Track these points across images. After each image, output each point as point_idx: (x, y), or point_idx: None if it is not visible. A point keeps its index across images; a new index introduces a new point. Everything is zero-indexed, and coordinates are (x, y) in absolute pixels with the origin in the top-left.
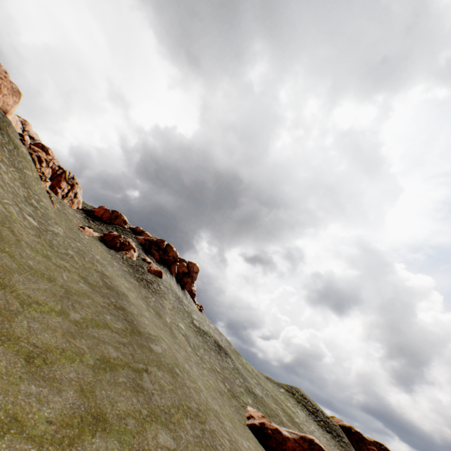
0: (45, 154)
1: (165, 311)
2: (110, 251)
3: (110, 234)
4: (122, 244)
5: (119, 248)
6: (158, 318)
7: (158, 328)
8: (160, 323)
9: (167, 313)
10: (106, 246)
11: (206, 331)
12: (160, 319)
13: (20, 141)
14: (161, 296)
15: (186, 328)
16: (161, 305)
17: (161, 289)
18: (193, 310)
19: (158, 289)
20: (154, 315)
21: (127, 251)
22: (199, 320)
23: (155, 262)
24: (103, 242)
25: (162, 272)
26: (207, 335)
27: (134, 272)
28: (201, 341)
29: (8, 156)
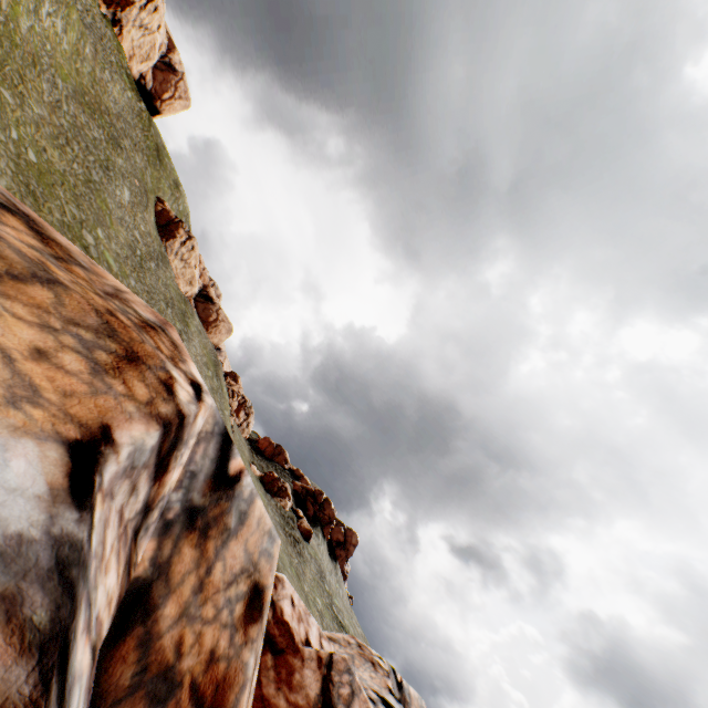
0: (237, 387)
1: (306, 577)
2: (267, 495)
3: (270, 474)
4: (280, 489)
5: (275, 492)
6: (297, 580)
7: (296, 586)
8: (298, 585)
9: (306, 581)
10: (265, 488)
11: (345, 623)
12: (299, 582)
13: (225, 379)
14: (304, 559)
15: (322, 606)
16: (303, 569)
17: (307, 552)
18: (338, 596)
19: (304, 551)
20: (295, 575)
21: (282, 498)
22: (341, 608)
23: (307, 517)
24: (263, 482)
25: (312, 532)
26: (345, 627)
27: (285, 524)
28: (335, 629)
29: (219, 400)
